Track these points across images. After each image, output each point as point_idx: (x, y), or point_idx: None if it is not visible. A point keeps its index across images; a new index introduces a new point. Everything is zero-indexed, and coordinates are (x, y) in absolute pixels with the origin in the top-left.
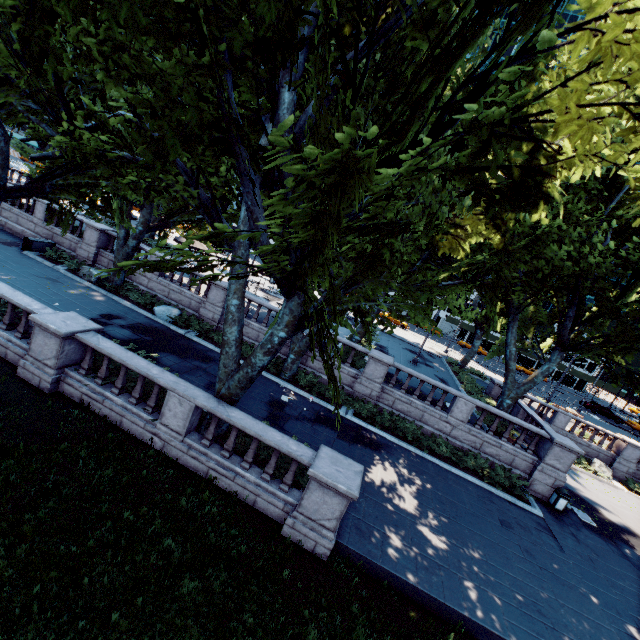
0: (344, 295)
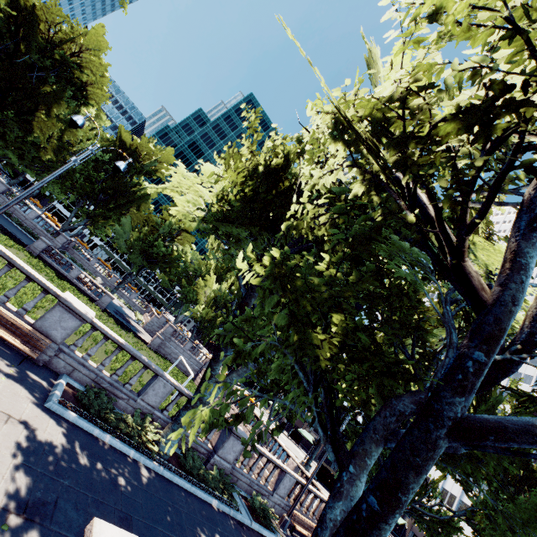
0: None
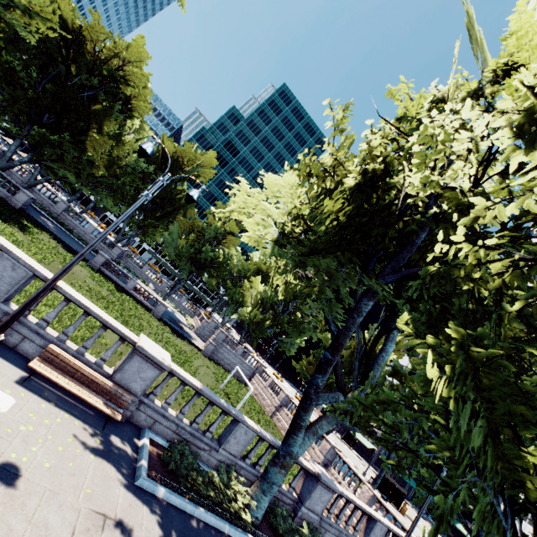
0: (51, 163)
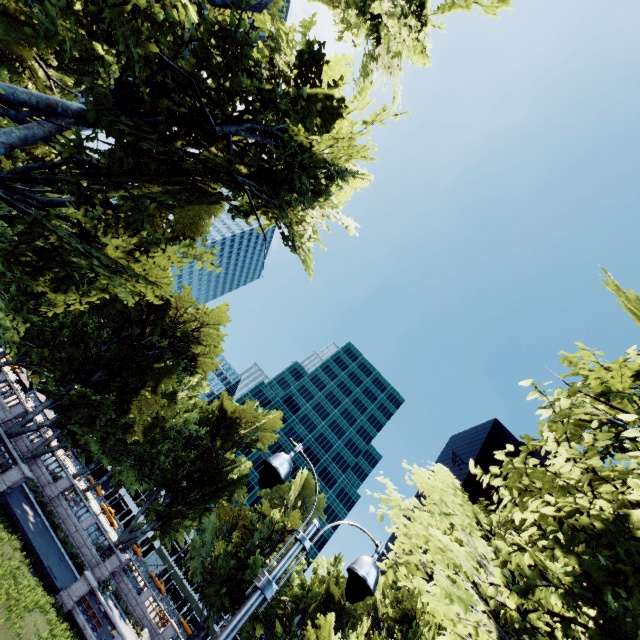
0: (77, 426)
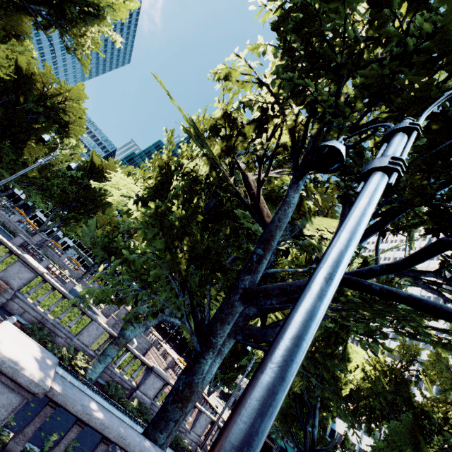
0: None
